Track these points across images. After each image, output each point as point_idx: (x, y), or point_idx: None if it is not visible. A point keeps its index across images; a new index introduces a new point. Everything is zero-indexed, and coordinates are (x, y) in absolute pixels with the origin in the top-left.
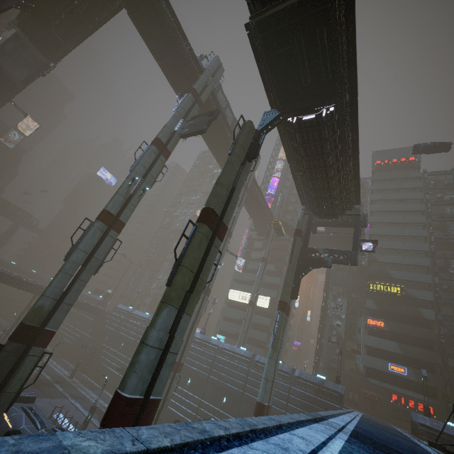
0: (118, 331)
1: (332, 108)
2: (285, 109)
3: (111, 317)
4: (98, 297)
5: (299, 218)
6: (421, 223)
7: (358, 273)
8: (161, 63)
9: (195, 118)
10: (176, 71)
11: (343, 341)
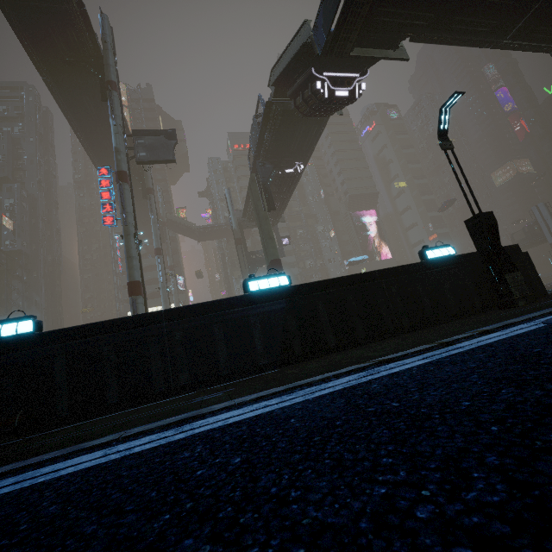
0: None
1: (302, 166)
2: (276, 164)
3: None
4: None
5: (235, 227)
6: None
7: None
8: (11, 1)
9: (142, 134)
10: (47, 26)
11: None
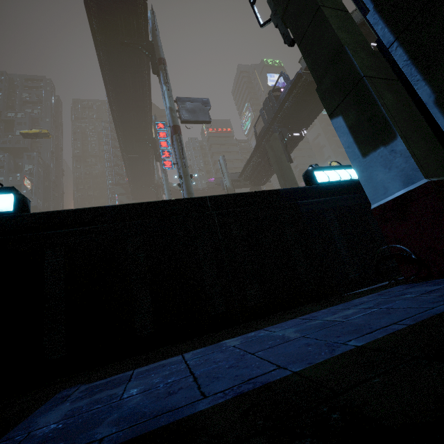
0: None
1: (305, 132)
2: (289, 127)
3: None
4: None
5: (230, 186)
6: None
7: None
8: None
9: (184, 101)
10: (116, 13)
11: None
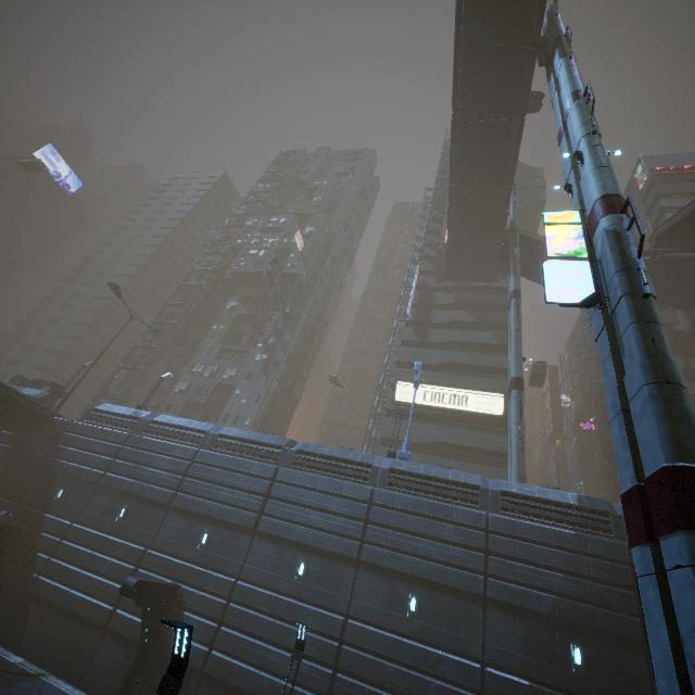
0: (103, 472)
1: None
2: None
3: (75, 435)
4: (27, 390)
5: None
6: None
7: (677, 345)
8: None
9: None
10: None
11: None
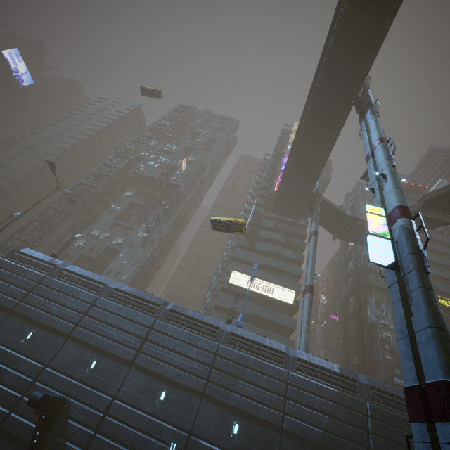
0: (18, 302)
1: None
2: None
3: None
4: None
5: None
6: (445, 242)
7: None
8: None
9: None
10: None
11: (398, 359)
